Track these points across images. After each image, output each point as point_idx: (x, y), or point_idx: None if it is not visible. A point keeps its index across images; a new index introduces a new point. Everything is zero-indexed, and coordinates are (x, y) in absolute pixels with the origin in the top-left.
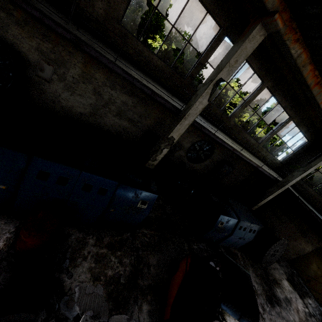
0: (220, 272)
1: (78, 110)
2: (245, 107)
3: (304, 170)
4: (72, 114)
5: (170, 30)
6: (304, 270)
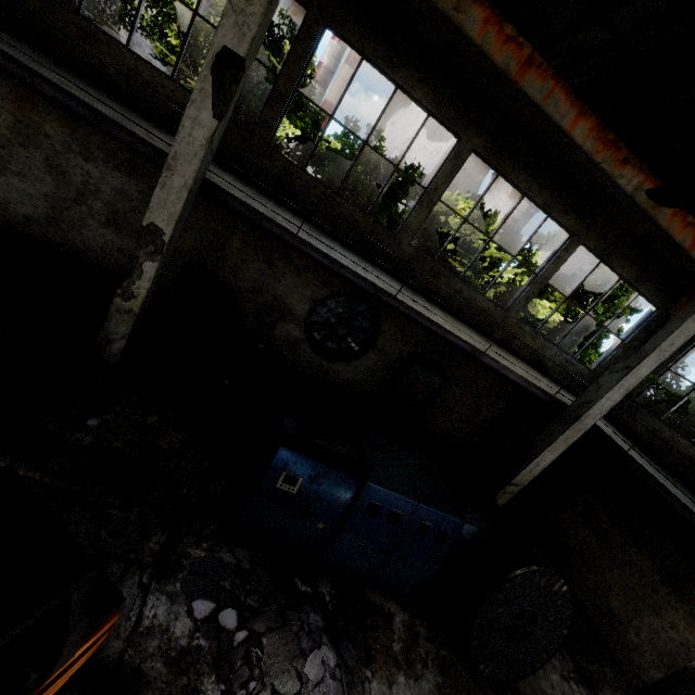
0: (242, 650)
1: (21, 210)
2: (431, 205)
3: (628, 366)
4: (10, 221)
5: (192, 23)
6: None
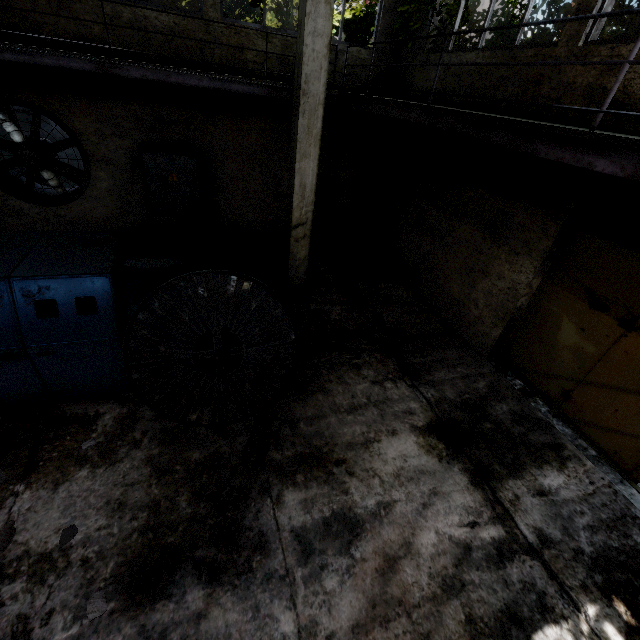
0: None
1: None
2: None
3: None
4: None
5: None
6: (543, 364)
